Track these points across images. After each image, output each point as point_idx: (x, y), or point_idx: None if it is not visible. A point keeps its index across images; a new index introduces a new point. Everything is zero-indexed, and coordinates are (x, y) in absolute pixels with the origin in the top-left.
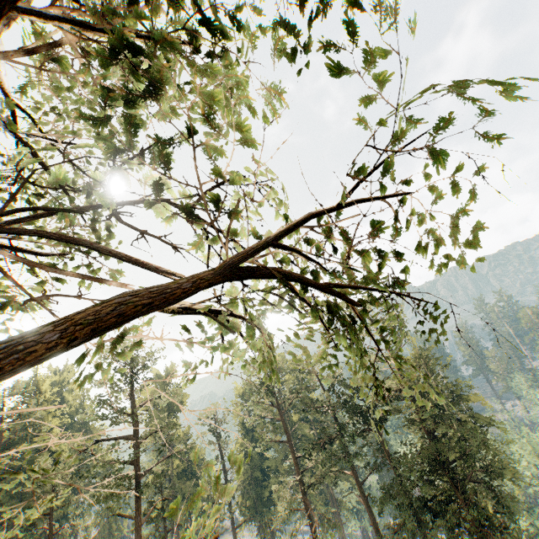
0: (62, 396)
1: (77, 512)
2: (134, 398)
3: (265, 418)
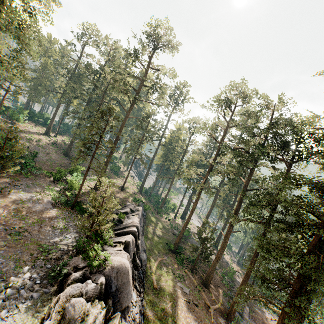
0: None
1: (114, 102)
2: (150, 62)
3: (215, 124)
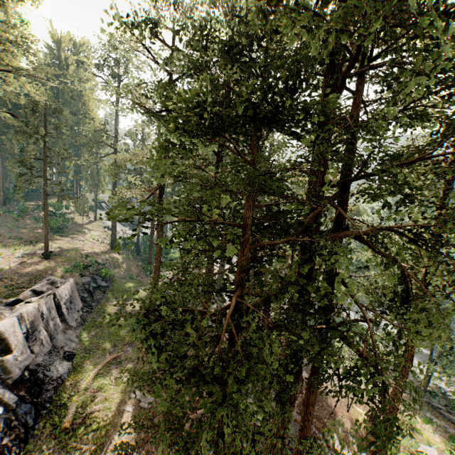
0: (60, 55)
1: None
2: None
3: (150, 81)
